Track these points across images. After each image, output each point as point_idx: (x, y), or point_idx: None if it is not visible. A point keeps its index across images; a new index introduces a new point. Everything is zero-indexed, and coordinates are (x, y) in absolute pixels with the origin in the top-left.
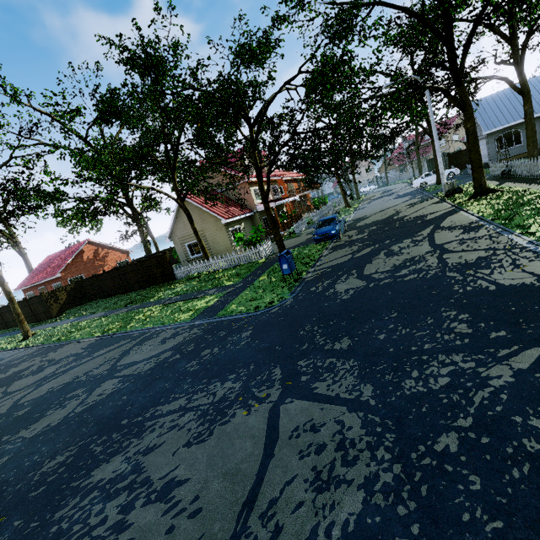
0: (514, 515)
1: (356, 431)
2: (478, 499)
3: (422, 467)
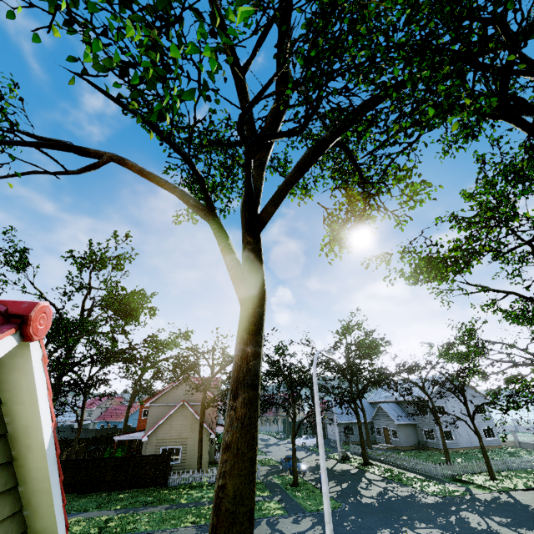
0: (474, 533)
1: (440, 531)
2: (469, 533)
3: (458, 532)
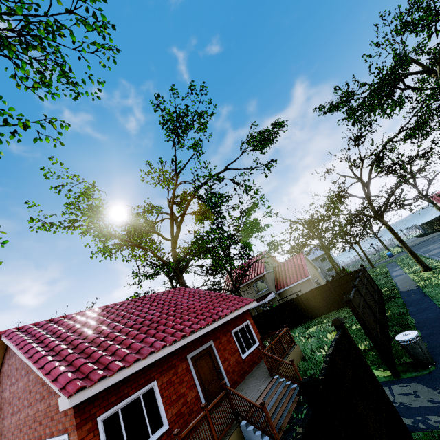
0: None
1: None
2: None
3: None
